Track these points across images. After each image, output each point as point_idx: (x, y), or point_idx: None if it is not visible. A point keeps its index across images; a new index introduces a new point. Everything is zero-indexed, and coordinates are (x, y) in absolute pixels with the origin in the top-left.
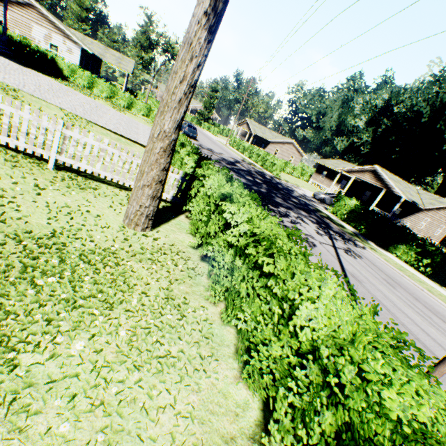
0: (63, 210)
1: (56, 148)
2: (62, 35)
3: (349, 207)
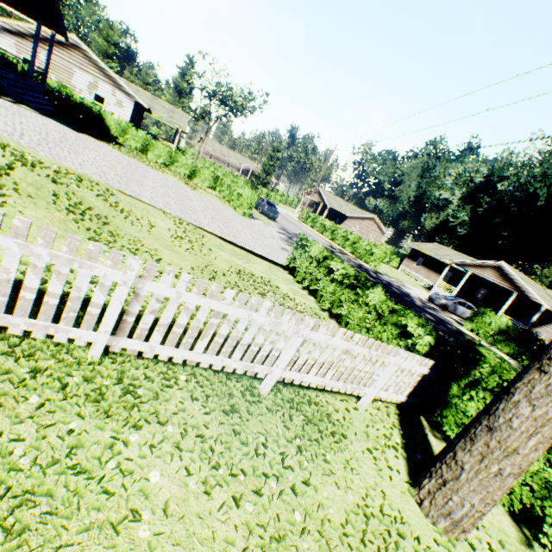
0: (370, 545)
1: (286, 361)
2: (112, 84)
3: (498, 326)
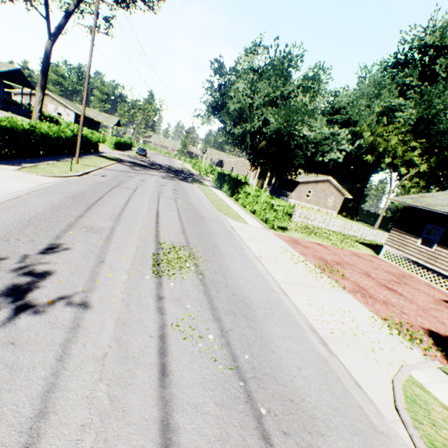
0: None
1: None
2: (64, 107)
3: (217, 175)
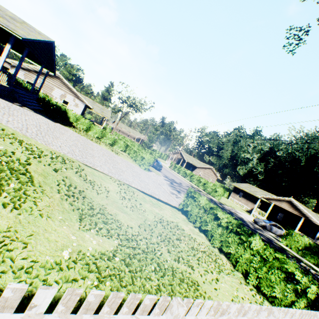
0: None
1: None
2: (74, 95)
3: (303, 243)
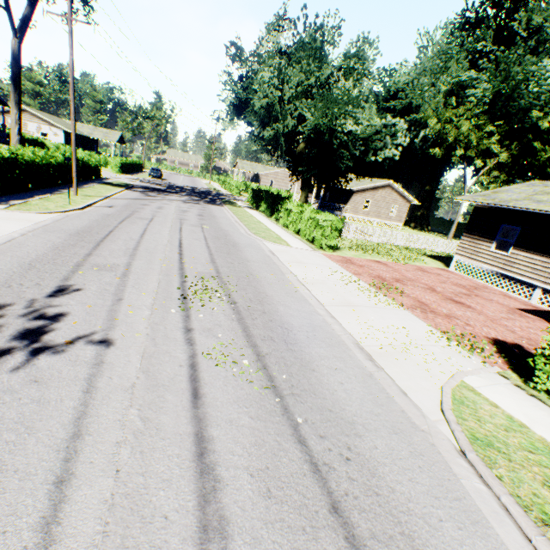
0: None
1: None
2: (49, 125)
3: (251, 193)
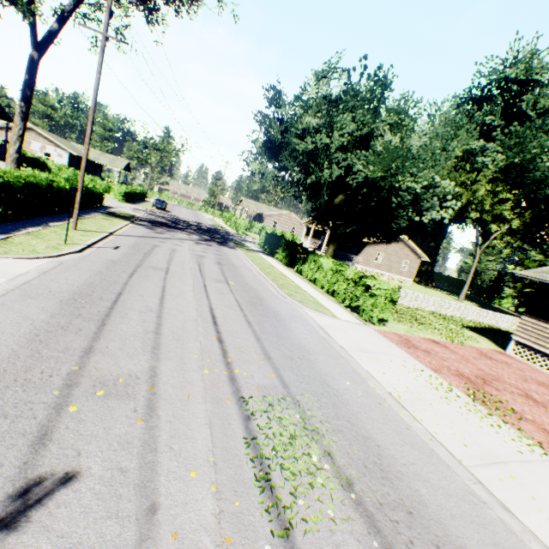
0: None
1: None
2: (54, 145)
3: (264, 236)
